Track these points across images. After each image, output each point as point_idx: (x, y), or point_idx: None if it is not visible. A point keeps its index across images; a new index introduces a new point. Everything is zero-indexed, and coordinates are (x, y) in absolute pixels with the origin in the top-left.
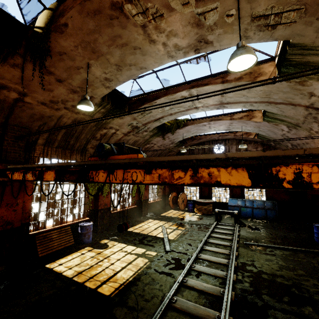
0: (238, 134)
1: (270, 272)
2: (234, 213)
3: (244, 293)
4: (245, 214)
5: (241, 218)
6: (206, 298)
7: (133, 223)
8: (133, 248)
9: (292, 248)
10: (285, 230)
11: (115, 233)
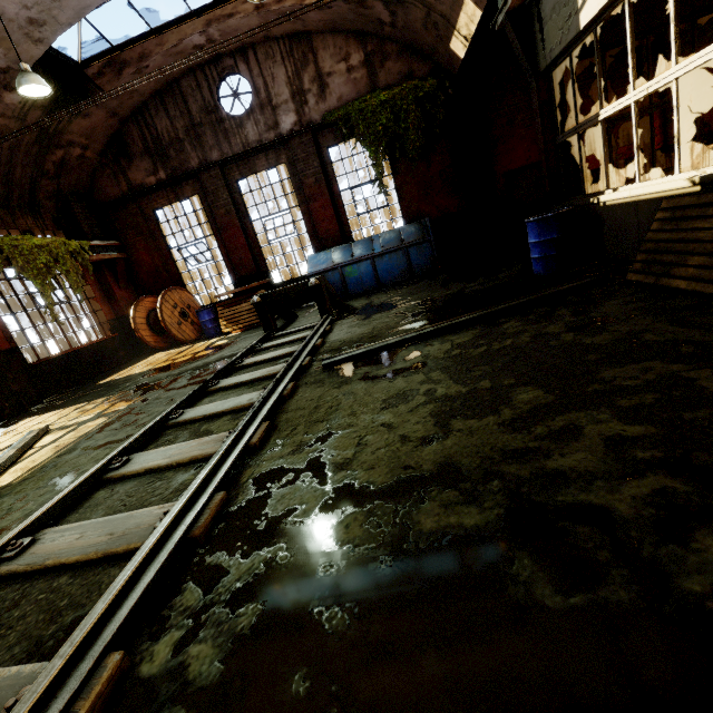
0: (267, 0)
1: (390, 473)
2: (309, 282)
3: None
4: (359, 284)
5: (351, 299)
6: None
7: None
8: None
9: (479, 315)
10: (458, 280)
11: None
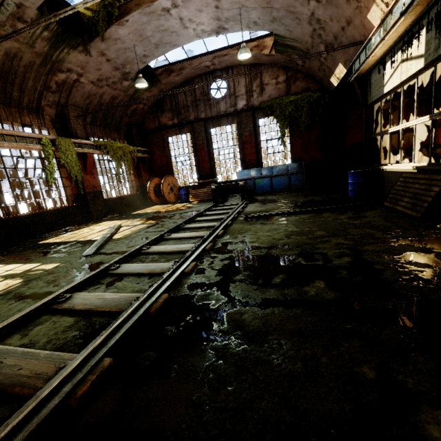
0: None
1: (267, 244)
2: (239, 183)
3: (195, 291)
4: (262, 189)
5: (256, 196)
6: (87, 325)
7: (66, 231)
8: (13, 267)
9: (315, 209)
10: (313, 195)
11: (6, 251)
